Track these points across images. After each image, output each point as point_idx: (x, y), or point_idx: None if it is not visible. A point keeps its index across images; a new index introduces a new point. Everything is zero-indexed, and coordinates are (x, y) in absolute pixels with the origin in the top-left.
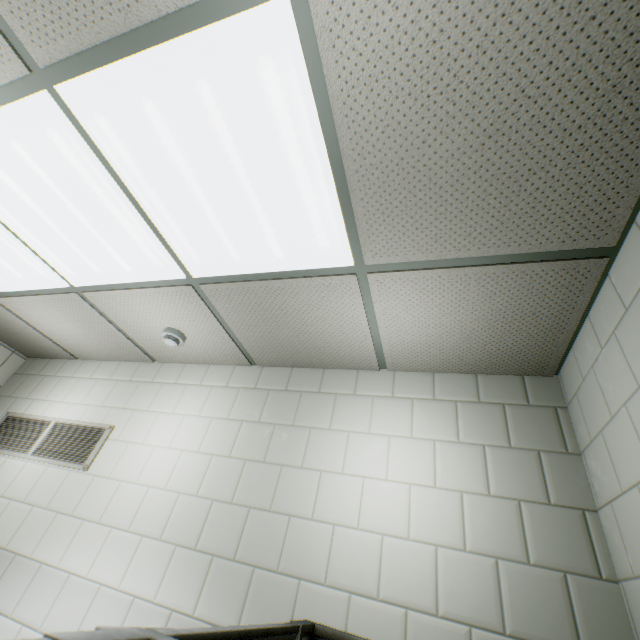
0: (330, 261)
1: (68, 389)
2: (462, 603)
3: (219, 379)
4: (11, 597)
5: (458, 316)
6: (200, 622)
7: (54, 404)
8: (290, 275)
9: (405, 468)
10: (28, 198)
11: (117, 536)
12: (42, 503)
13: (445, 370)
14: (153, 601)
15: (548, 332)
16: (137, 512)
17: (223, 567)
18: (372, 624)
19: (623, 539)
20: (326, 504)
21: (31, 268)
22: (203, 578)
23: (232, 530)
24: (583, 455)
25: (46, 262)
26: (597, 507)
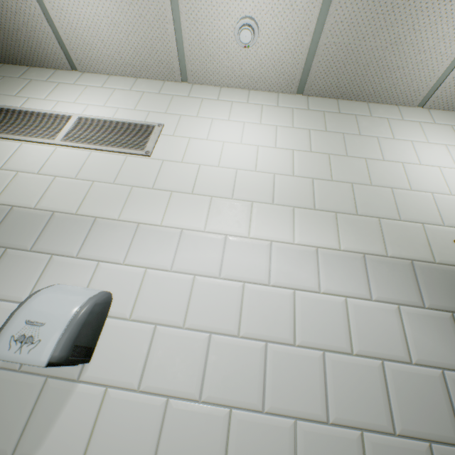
0: None
1: (76, 93)
2: None
3: (266, 101)
4: (113, 250)
5: None
6: (349, 253)
7: (63, 104)
8: None
9: None
10: None
11: (222, 202)
12: (104, 179)
13: None
14: (293, 243)
15: None
16: (234, 186)
17: (349, 219)
18: None
19: None
20: (418, 182)
21: None
22: (335, 227)
23: (344, 197)
24: None
25: None
26: None
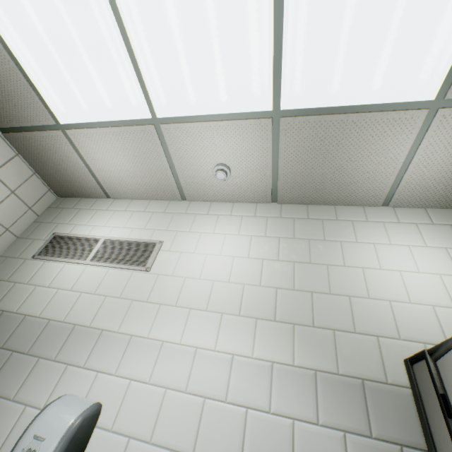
0: (416, 95)
1: (107, 218)
2: None
3: (246, 211)
4: (110, 361)
5: None
6: (302, 369)
7: (97, 227)
8: (368, 110)
9: (431, 265)
10: (174, 13)
11: (197, 314)
12: (114, 294)
13: (436, 206)
14: (251, 357)
15: None
16: (209, 298)
17: (306, 331)
18: None
19: None
20: (376, 288)
21: (125, 96)
22: (291, 339)
23: (303, 307)
24: None
25: (143, 90)
26: None
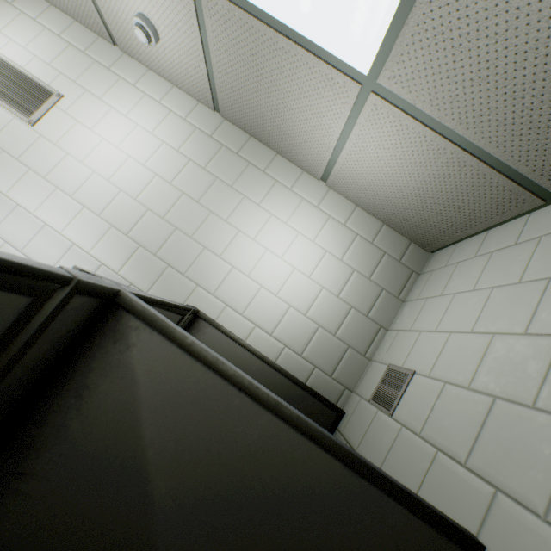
0: (349, 54)
1: (7, 19)
2: (288, 336)
3: (179, 107)
4: None
5: (409, 177)
6: (122, 279)
7: None
8: (301, 42)
9: (297, 258)
10: None
11: (61, 197)
12: None
13: (366, 209)
14: (88, 253)
15: (454, 226)
16: (81, 187)
17: (146, 256)
18: (232, 324)
19: (390, 348)
20: (233, 253)
21: None
22: (129, 256)
23: (158, 237)
24: (405, 303)
25: None
26: (389, 329)
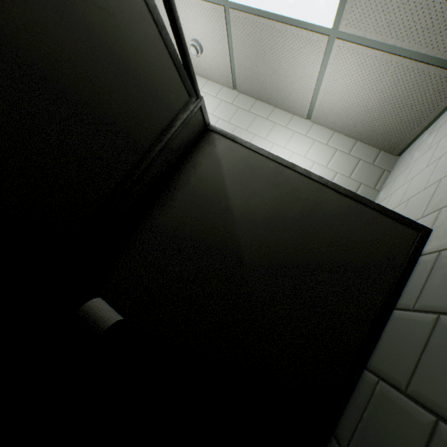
0: (319, 19)
1: None
2: None
3: (212, 91)
4: None
5: (370, 93)
6: None
7: None
8: (289, 22)
9: None
10: None
11: None
12: None
13: (342, 132)
14: None
15: (411, 123)
16: None
17: None
18: None
19: None
20: None
21: None
22: None
23: None
24: (380, 191)
25: None
26: None
